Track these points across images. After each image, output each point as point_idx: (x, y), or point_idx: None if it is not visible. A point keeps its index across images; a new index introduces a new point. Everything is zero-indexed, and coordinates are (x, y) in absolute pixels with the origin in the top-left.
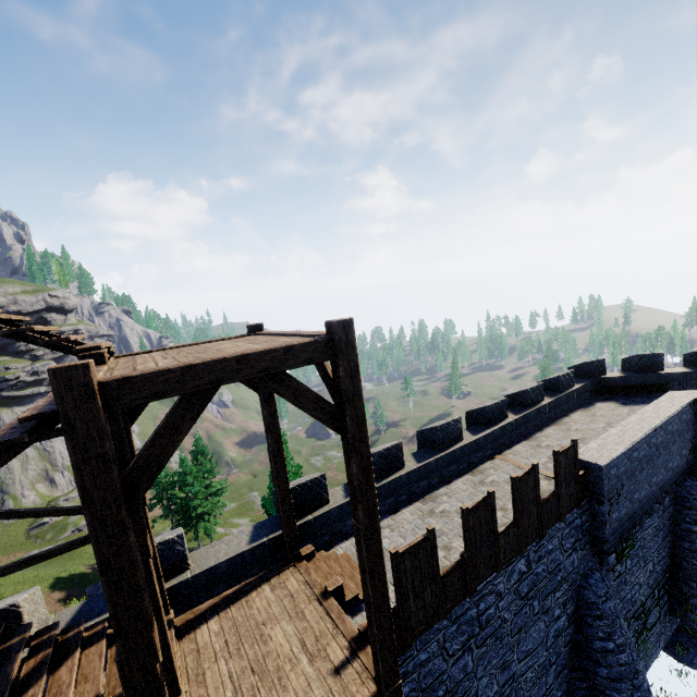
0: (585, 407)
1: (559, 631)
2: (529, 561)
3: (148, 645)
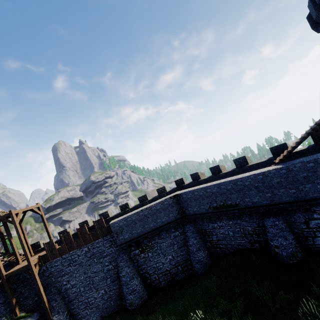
0: None
1: (109, 269)
2: (89, 248)
3: None
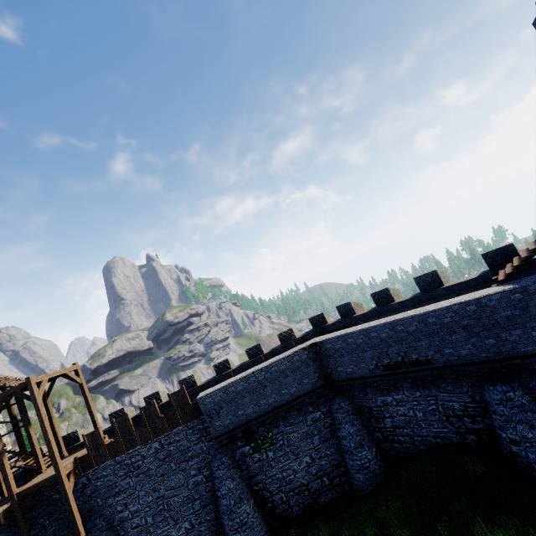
0: None
1: (198, 482)
2: (162, 444)
3: None
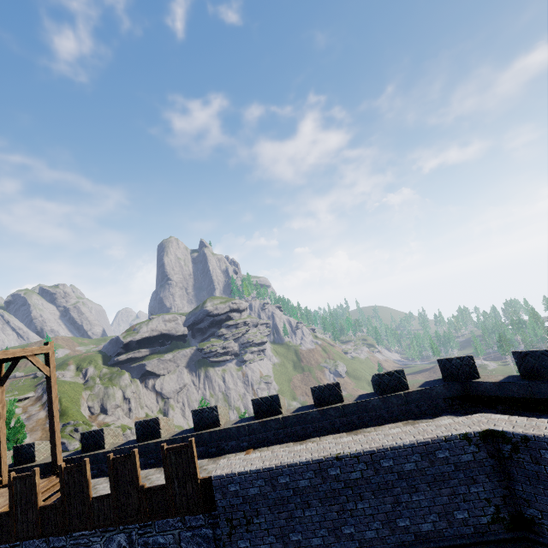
0: (419, 419)
1: None
2: (132, 540)
3: None
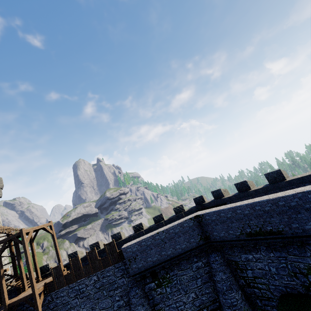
0: None
1: (120, 305)
2: (99, 277)
3: (0, 271)
